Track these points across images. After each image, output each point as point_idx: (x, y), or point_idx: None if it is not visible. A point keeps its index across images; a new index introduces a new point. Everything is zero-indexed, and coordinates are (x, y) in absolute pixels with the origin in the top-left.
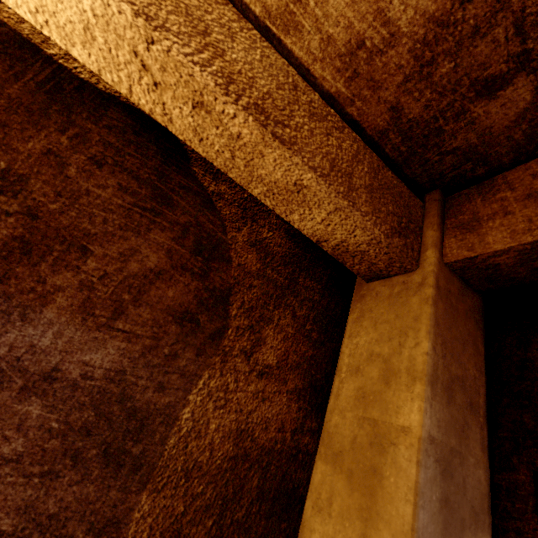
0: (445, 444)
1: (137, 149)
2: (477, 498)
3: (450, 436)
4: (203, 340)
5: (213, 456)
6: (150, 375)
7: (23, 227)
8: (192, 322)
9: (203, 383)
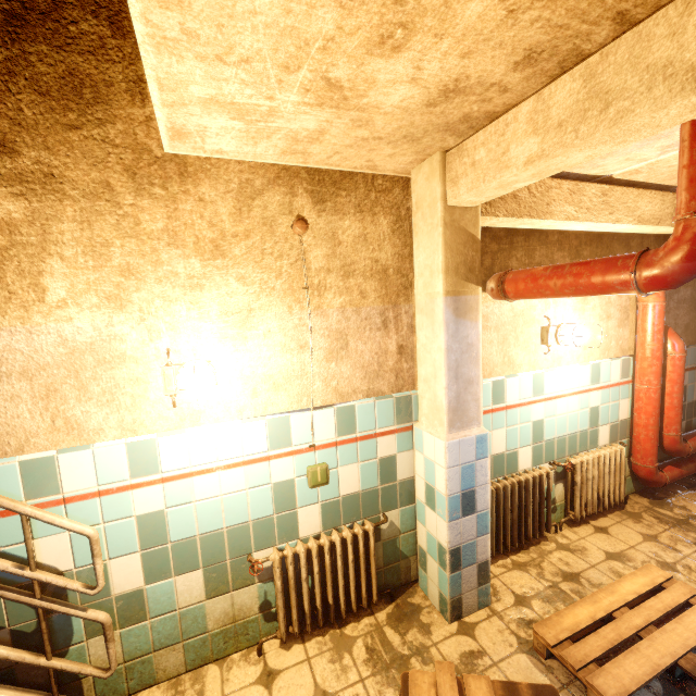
0: None
1: None
2: None
3: None
4: None
5: None
6: (695, 292)
7: None
8: None
9: None
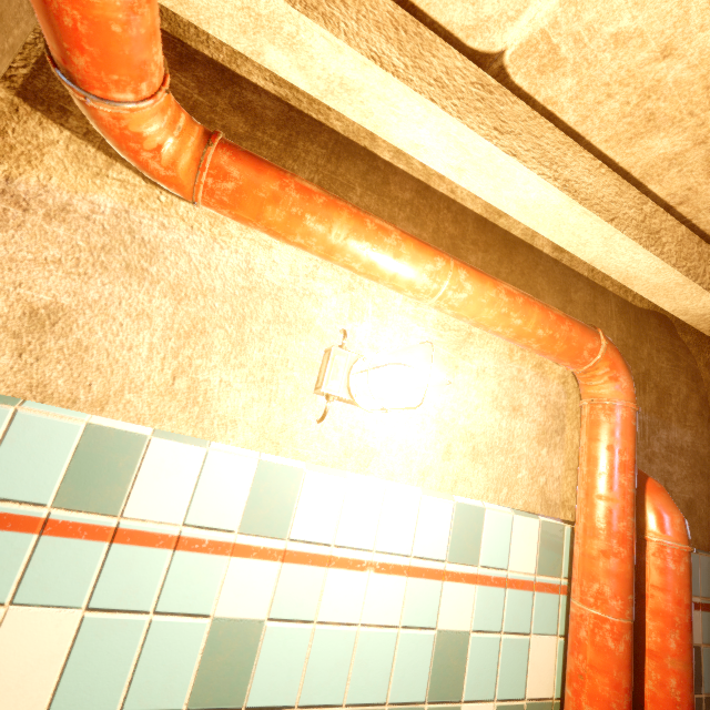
0: None
1: (662, 335)
2: None
3: None
4: (706, 422)
5: None
6: (699, 442)
7: (656, 392)
8: (702, 415)
9: None
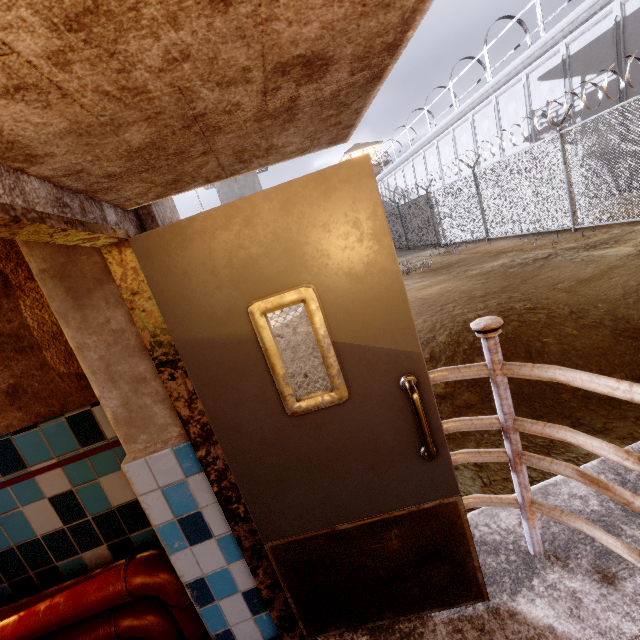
0: (55, 266)
1: None
2: (97, 272)
3: (58, 259)
4: (3, 291)
5: (59, 326)
6: None
7: None
8: None
9: (24, 307)
